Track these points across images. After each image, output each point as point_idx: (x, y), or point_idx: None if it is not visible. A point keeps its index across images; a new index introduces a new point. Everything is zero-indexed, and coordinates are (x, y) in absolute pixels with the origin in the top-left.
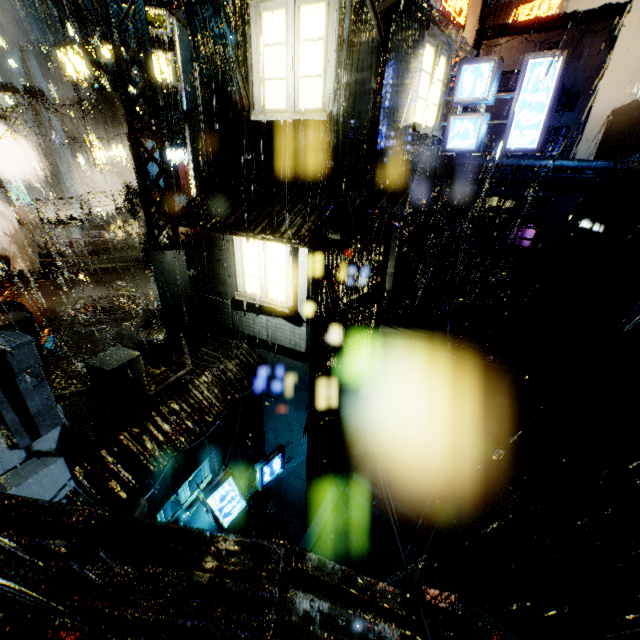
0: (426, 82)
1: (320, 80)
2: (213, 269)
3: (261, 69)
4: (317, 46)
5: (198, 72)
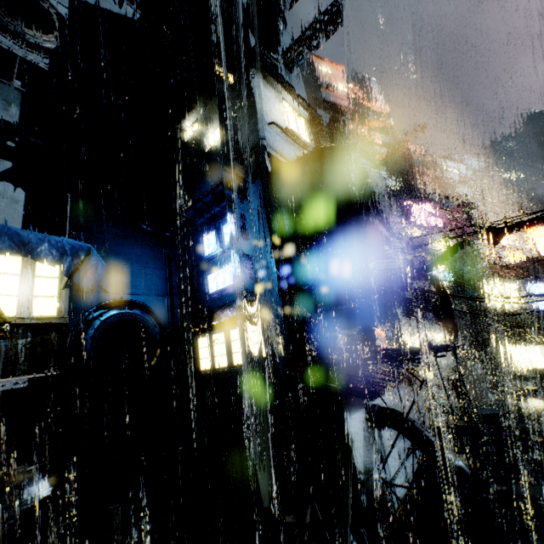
0: None
1: (520, 299)
2: (499, 367)
3: (495, 300)
4: (516, 292)
5: (467, 305)
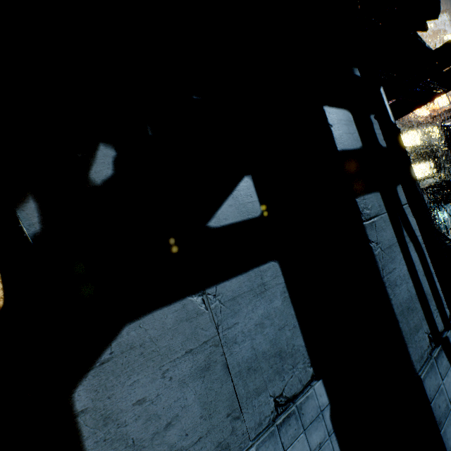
0: (435, 132)
1: (421, 139)
2: None
3: (406, 143)
4: (418, 135)
5: None
